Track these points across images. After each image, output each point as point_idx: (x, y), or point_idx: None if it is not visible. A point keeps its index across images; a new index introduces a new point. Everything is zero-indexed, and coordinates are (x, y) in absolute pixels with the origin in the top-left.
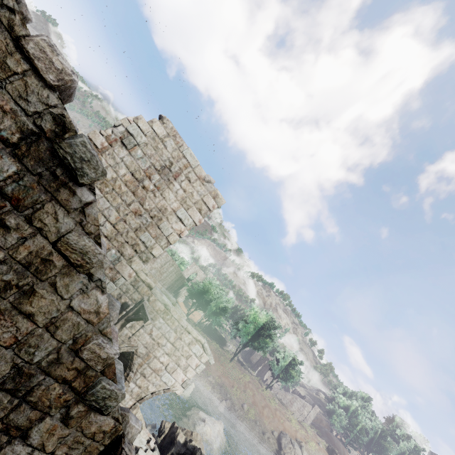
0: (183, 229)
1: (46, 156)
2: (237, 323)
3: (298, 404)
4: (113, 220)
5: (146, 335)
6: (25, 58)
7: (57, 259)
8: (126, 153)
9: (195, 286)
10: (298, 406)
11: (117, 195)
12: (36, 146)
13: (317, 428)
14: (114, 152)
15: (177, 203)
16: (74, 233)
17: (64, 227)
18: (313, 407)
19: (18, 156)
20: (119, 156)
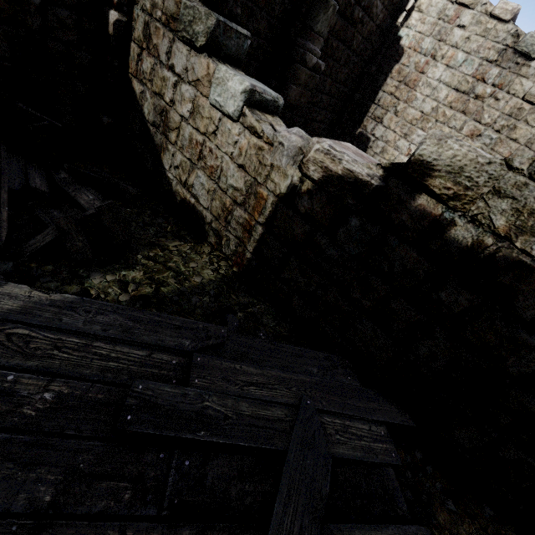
0: None
1: (511, 56)
2: None
3: None
4: None
5: None
6: (494, 19)
7: (525, 106)
8: None
9: None
10: None
11: None
12: (505, 55)
13: None
14: None
15: None
16: (533, 88)
17: (526, 88)
18: None
19: (498, 64)
20: None
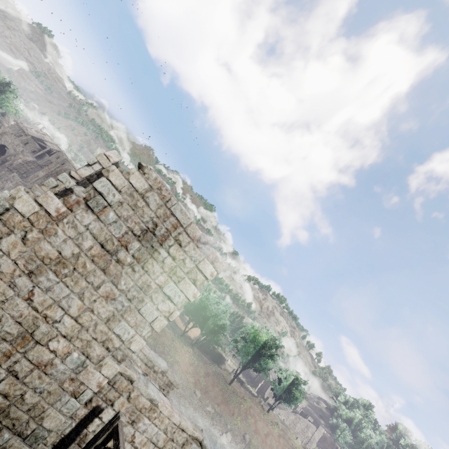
0: (173, 309)
1: None
2: (236, 340)
3: (302, 425)
4: (74, 311)
5: (126, 444)
6: None
7: None
8: (92, 218)
9: (192, 303)
10: (302, 427)
11: (80, 277)
12: None
13: (322, 448)
14: (76, 219)
15: (164, 276)
16: None
17: None
18: (317, 427)
19: None
20: (82, 224)
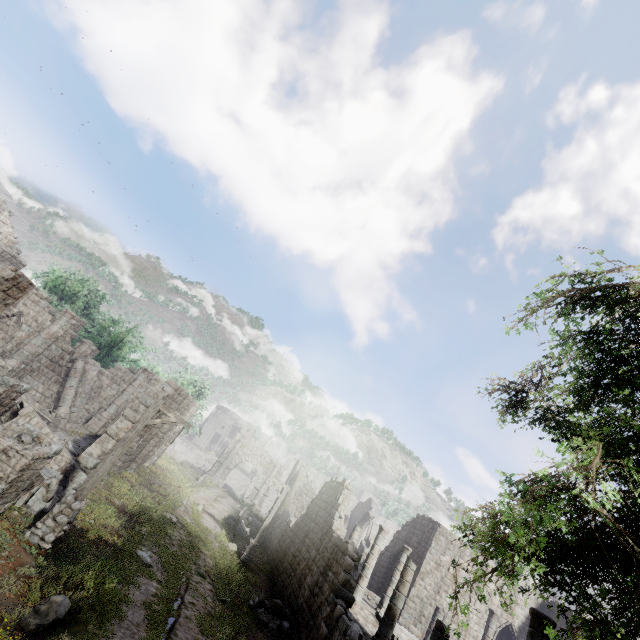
0: None
1: None
2: None
3: None
4: None
5: None
6: None
7: None
8: None
9: None
10: None
11: None
12: None
13: None
14: None
15: None
16: None
17: None
18: None
19: None
20: None
